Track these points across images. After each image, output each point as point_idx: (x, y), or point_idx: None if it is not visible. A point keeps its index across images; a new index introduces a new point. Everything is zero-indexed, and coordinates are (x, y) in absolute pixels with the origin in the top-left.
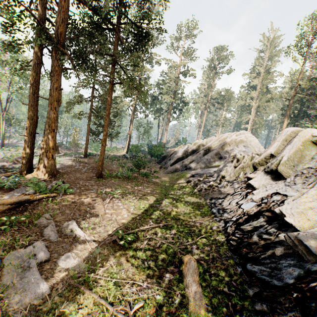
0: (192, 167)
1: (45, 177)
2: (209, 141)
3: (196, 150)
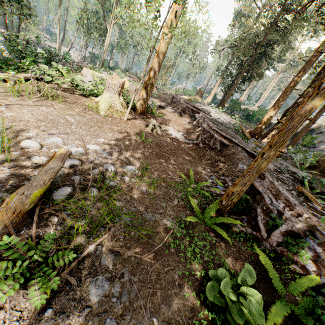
0: (320, 147)
1: None
2: (322, 121)
3: (315, 129)
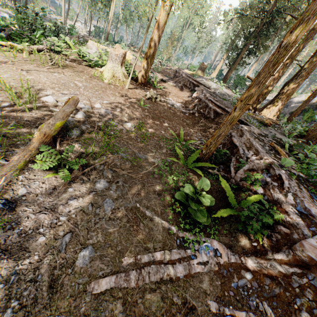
0: None
1: (273, 118)
2: None
3: None
